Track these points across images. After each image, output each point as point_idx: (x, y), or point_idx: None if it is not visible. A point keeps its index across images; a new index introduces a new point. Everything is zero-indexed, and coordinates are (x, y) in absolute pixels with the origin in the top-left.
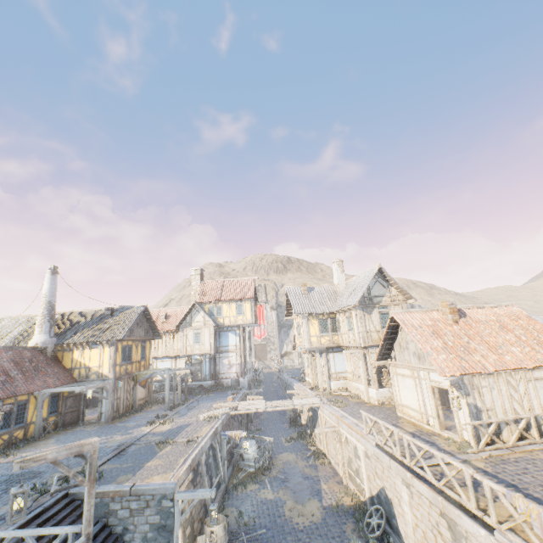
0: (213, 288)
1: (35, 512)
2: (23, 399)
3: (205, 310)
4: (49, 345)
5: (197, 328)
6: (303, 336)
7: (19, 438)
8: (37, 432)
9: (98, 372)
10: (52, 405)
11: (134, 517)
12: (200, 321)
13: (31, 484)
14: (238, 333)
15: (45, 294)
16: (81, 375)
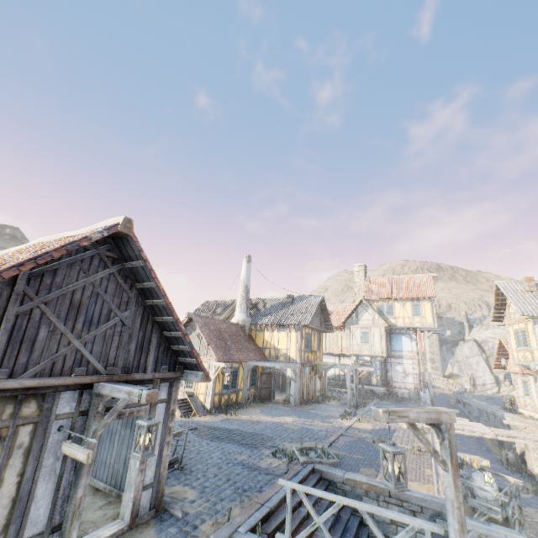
0: (380, 285)
1: (297, 477)
2: (235, 366)
3: (373, 308)
4: (246, 324)
5: (364, 327)
6: (536, 348)
7: (233, 400)
8: (244, 399)
9: (286, 355)
10: (251, 378)
11: (396, 527)
12: (368, 320)
13: (270, 446)
14: (414, 337)
15: (243, 279)
16: (270, 355)
